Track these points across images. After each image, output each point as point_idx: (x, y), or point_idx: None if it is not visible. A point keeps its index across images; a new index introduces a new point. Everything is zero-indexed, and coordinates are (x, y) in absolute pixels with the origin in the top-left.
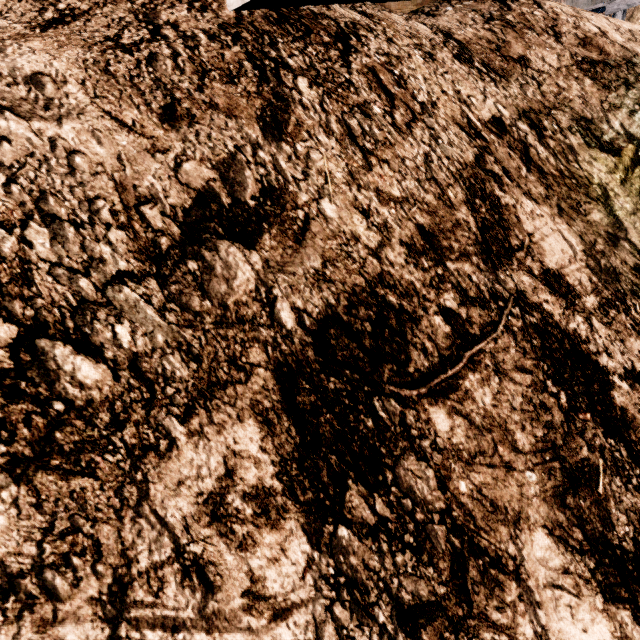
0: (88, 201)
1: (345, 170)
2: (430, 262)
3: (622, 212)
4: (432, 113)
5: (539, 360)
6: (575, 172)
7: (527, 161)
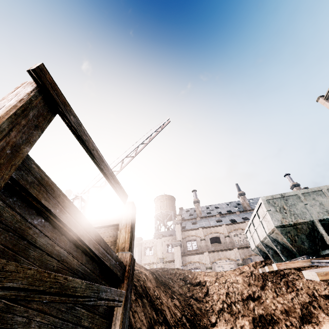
0: (238, 292)
1: (272, 296)
2: (285, 315)
3: None
4: (299, 290)
5: None
6: None
7: None
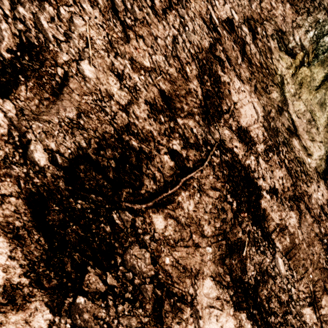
0: None
1: (105, 39)
2: (166, 118)
3: (288, 94)
4: (185, 5)
5: (225, 183)
6: (269, 65)
7: (243, 53)
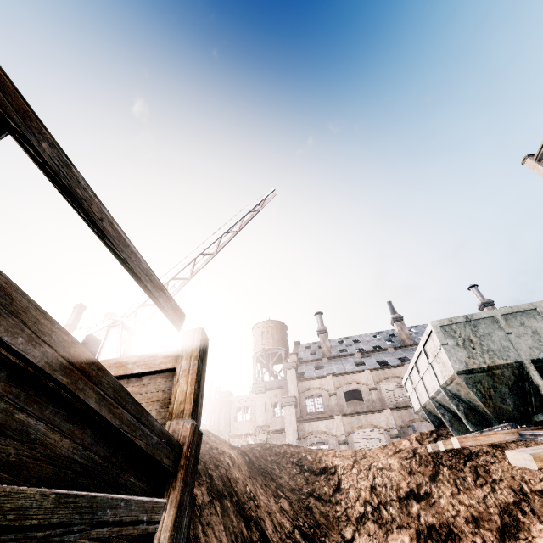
0: (392, 485)
1: (450, 492)
2: (473, 526)
3: None
4: (497, 482)
5: None
6: None
7: None
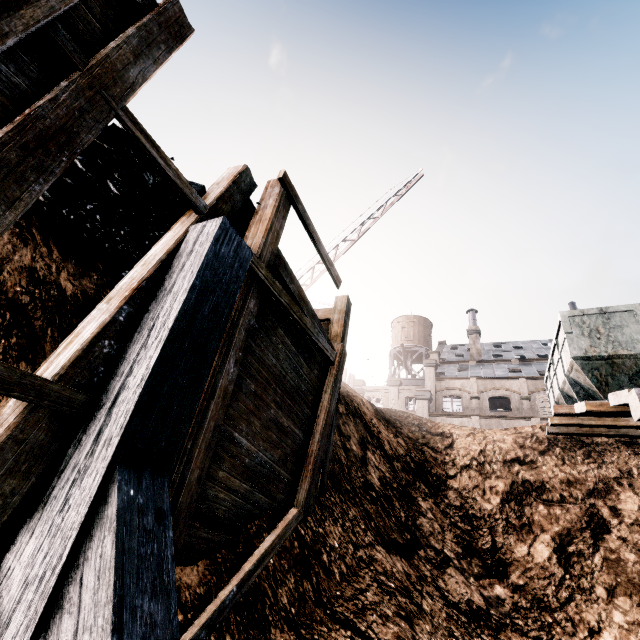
0: (500, 452)
1: (554, 463)
2: (565, 485)
3: None
4: (606, 464)
5: (584, 516)
6: None
7: None
